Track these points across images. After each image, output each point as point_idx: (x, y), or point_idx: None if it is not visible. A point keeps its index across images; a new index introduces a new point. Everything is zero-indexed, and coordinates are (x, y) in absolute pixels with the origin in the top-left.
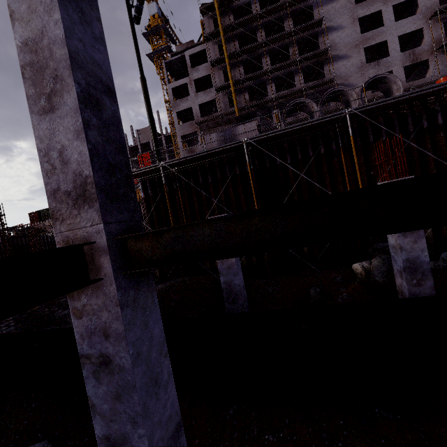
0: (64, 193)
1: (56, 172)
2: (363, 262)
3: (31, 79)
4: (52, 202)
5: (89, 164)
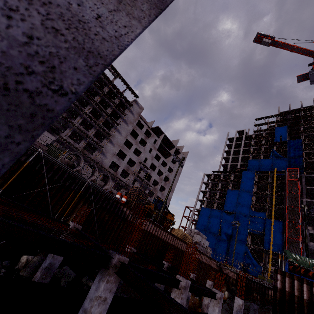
0: None
1: None
2: (30, 256)
3: None
4: None
5: None
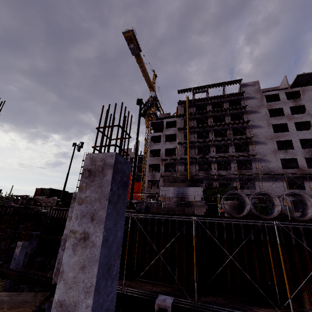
0: None
1: None
2: None
3: None
4: None
5: None
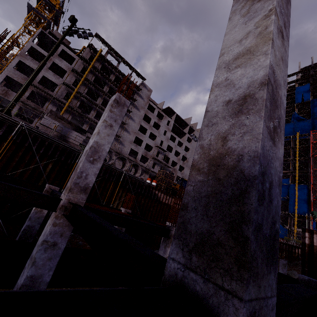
0: (79, 186)
1: (81, 179)
2: None
3: (92, 151)
4: (73, 185)
5: (93, 183)
